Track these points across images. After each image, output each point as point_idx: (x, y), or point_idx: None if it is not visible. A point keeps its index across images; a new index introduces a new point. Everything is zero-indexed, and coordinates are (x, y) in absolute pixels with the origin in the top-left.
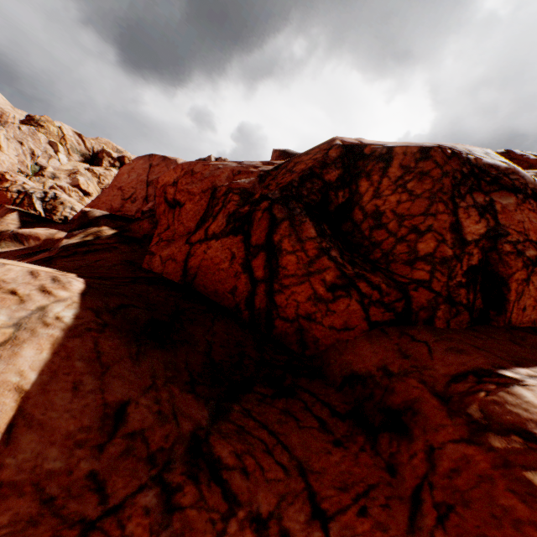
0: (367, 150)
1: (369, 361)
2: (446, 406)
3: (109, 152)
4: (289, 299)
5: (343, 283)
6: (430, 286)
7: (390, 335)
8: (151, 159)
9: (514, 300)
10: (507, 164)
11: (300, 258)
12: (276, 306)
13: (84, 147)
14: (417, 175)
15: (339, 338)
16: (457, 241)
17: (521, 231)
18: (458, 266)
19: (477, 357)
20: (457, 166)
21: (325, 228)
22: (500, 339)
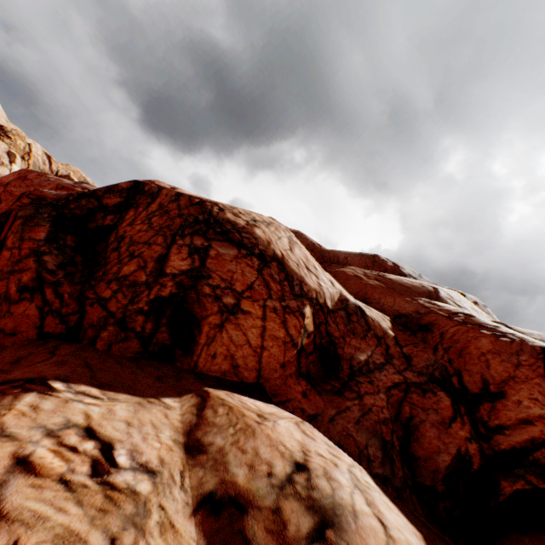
0: (148, 187)
1: None
2: None
3: (73, 179)
4: None
5: (34, 286)
6: (106, 304)
7: (44, 346)
8: None
9: (205, 344)
10: (247, 225)
11: (14, 255)
12: None
13: (49, 167)
14: (163, 212)
15: (3, 343)
16: (157, 270)
17: (228, 279)
18: (147, 293)
19: (62, 369)
20: (196, 213)
21: (67, 238)
22: (149, 372)
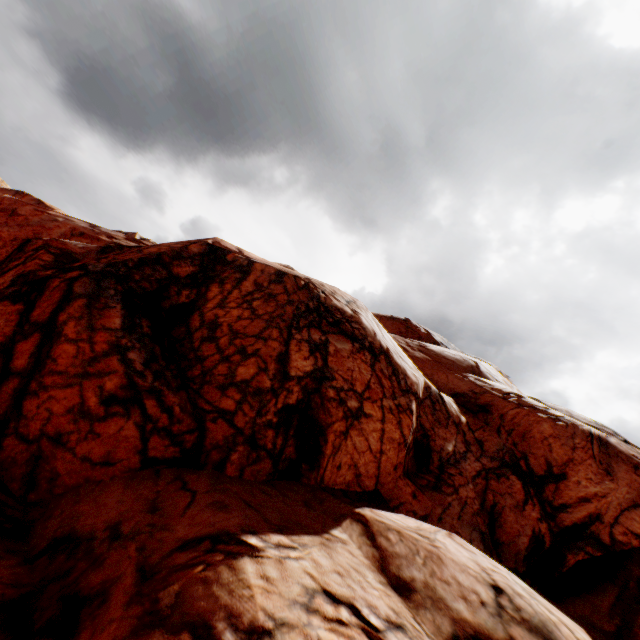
0: (231, 257)
1: (106, 514)
2: (139, 587)
3: None
4: (42, 406)
5: (127, 395)
6: (232, 419)
7: (162, 478)
8: (18, 196)
9: (331, 455)
10: (354, 313)
11: (83, 351)
12: (21, 415)
13: None
14: (266, 295)
15: (91, 477)
16: (281, 373)
17: (349, 379)
18: (274, 401)
19: (234, 516)
20: (306, 299)
21: (142, 324)
22: (294, 498)
